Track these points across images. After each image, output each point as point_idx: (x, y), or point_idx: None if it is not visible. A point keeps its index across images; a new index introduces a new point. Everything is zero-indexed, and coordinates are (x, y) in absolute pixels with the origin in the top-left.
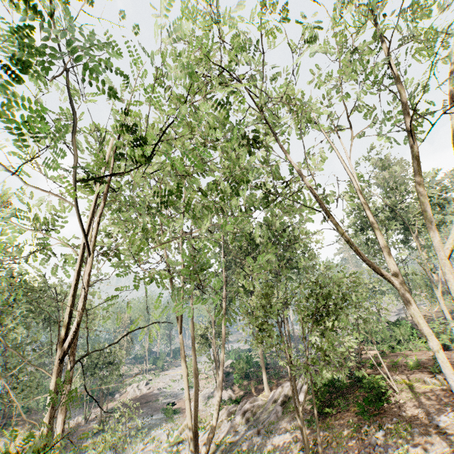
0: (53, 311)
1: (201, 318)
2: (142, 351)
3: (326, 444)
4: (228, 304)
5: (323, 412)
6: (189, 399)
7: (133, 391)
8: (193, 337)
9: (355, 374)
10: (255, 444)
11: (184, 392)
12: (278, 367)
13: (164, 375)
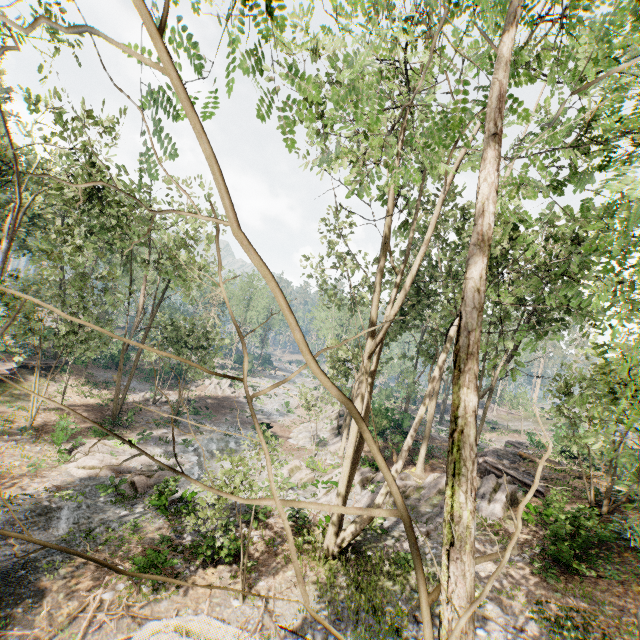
0: (141, 243)
1: (347, 337)
2: (228, 343)
3: (599, 633)
4: (399, 333)
5: (565, 563)
6: (352, 459)
7: (214, 388)
8: (375, 368)
9: (632, 529)
10: (428, 553)
11: (278, 414)
12: (420, 436)
13: (251, 382)
